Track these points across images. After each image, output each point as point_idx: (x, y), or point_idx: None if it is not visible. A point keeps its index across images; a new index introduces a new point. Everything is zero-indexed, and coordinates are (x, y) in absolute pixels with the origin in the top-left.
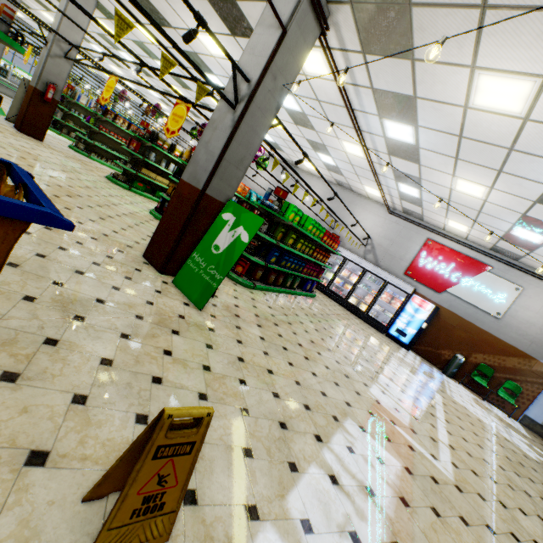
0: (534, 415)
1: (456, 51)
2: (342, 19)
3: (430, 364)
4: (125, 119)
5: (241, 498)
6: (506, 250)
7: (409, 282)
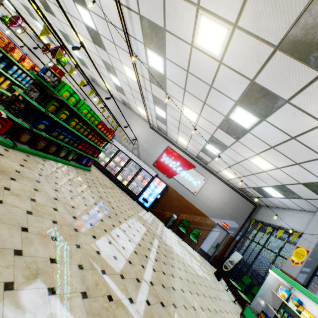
0: (204, 247)
1: None
2: None
3: (159, 220)
4: None
5: None
6: (203, 158)
7: (155, 170)
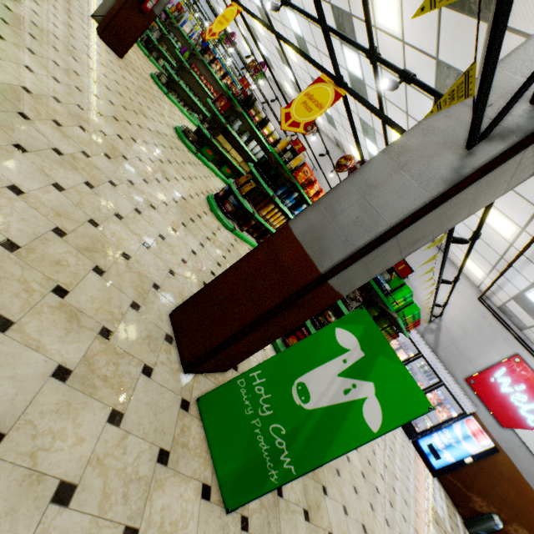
0: None
1: None
2: None
3: (452, 504)
4: (223, 66)
5: None
6: None
7: (467, 393)
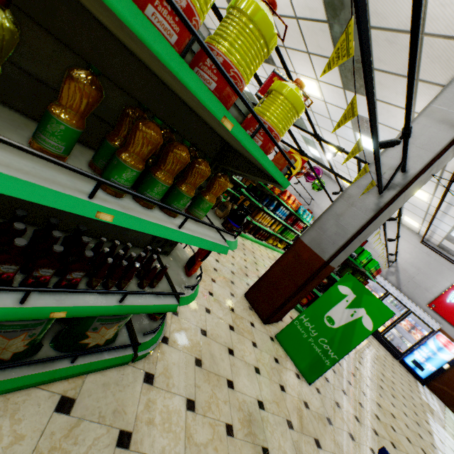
0: None
1: None
2: None
3: (444, 404)
4: None
5: None
6: None
7: (431, 315)
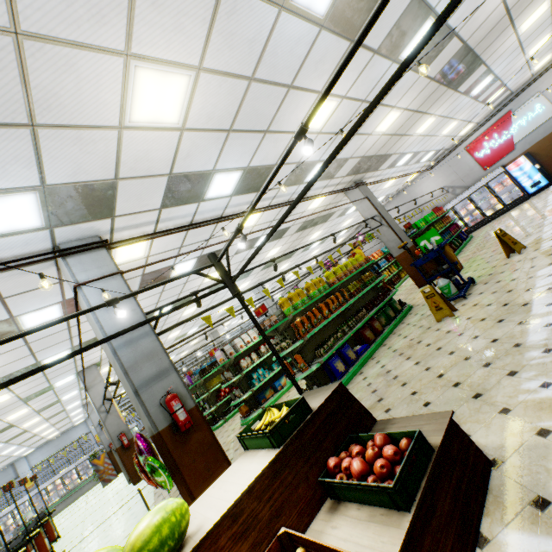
0: None
1: (404, 141)
2: (366, 176)
3: None
4: None
5: (532, 240)
6: (500, 101)
7: (494, 169)
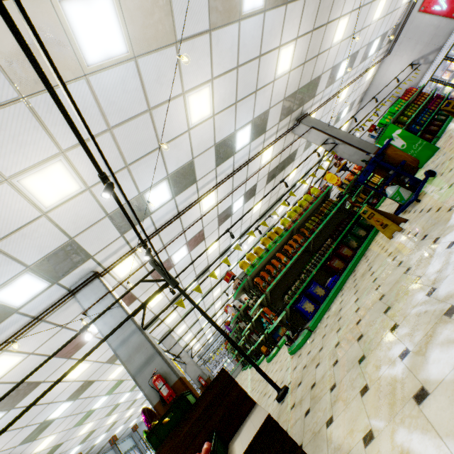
0: None
1: (324, 58)
2: (305, 108)
3: None
4: None
5: None
6: None
7: None
